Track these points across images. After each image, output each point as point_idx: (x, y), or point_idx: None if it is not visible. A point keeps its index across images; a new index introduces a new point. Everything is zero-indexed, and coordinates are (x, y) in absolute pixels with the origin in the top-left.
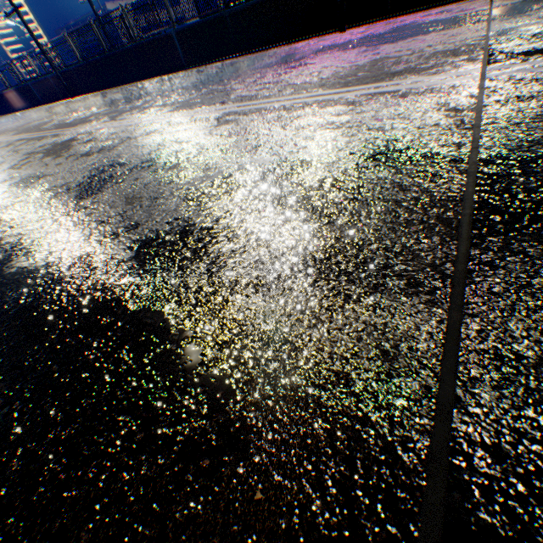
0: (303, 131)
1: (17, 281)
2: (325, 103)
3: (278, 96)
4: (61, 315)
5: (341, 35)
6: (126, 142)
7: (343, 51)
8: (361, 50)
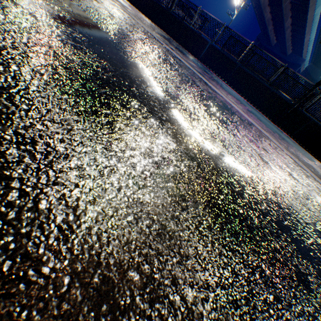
0: (320, 191)
1: (240, 173)
2: (313, 177)
3: (279, 143)
4: (318, 258)
5: (273, 124)
6: (208, 89)
7: (285, 139)
8: (295, 148)
